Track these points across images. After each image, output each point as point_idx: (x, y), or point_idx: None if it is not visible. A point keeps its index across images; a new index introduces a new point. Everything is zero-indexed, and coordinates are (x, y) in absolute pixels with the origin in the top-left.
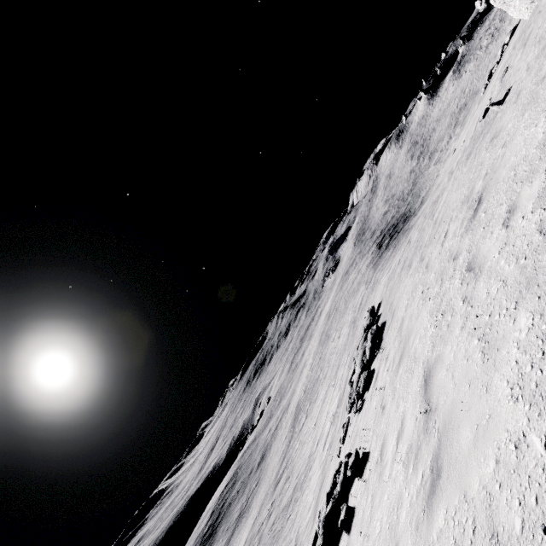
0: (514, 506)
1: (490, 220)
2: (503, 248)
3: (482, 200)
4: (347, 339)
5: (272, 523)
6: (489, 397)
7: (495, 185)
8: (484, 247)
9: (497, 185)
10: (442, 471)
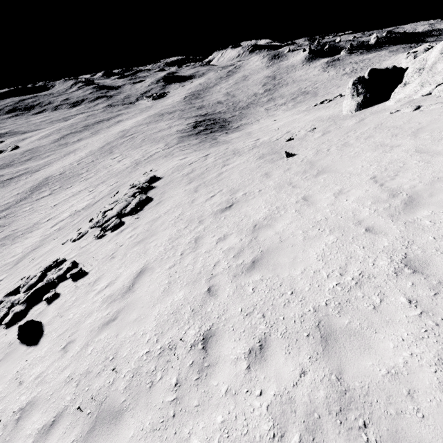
0: (128, 349)
1: (220, 228)
2: (207, 252)
3: (231, 208)
4: (124, 170)
5: None
6: (151, 310)
7: (238, 210)
8: (207, 238)
9: (238, 212)
10: (116, 319)
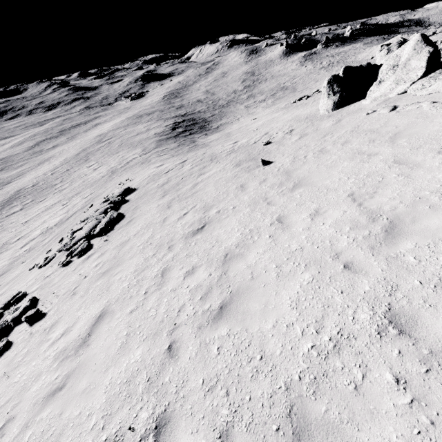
0: (69, 439)
1: (190, 257)
2: (173, 291)
3: (203, 229)
4: (100, 179)
5: None
6: (103, 376)
7: (210, 232)
8: (174, 271)
9: (210, 235)
10: (64, 388)
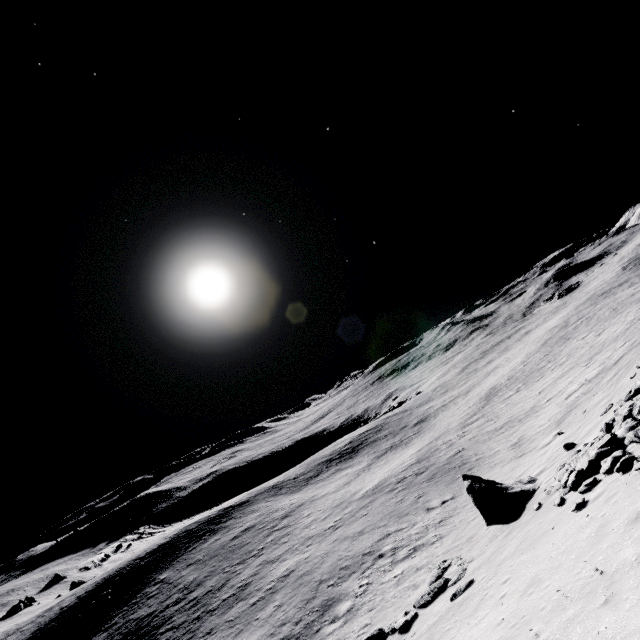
0: None
1: None
2: None
3: None
4: (623, 332)
5: (470, 438)
6: None
7: None
8: None
9: None
10: None
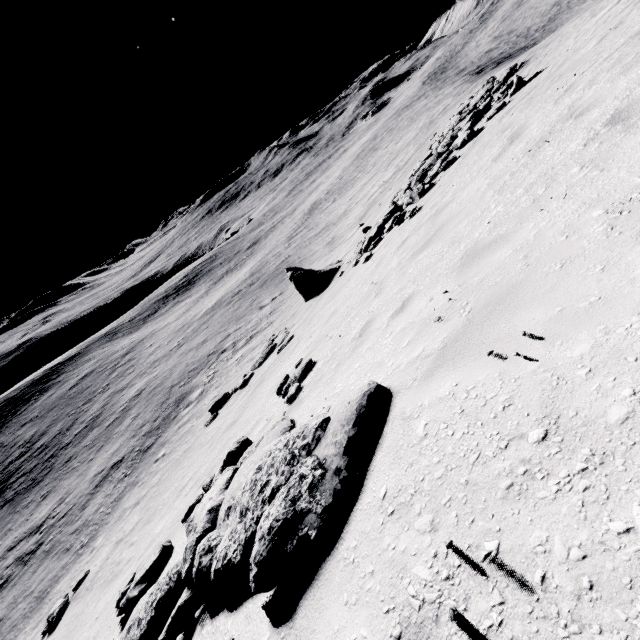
0: None
1: None
2: None
3: None
4: (415, 137)
5: (295, 246)
6: None
7: None
8: None
9: None
10: None
